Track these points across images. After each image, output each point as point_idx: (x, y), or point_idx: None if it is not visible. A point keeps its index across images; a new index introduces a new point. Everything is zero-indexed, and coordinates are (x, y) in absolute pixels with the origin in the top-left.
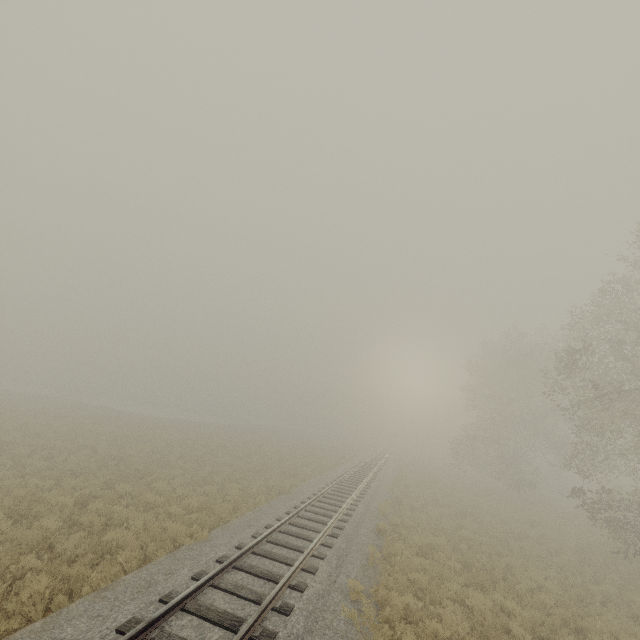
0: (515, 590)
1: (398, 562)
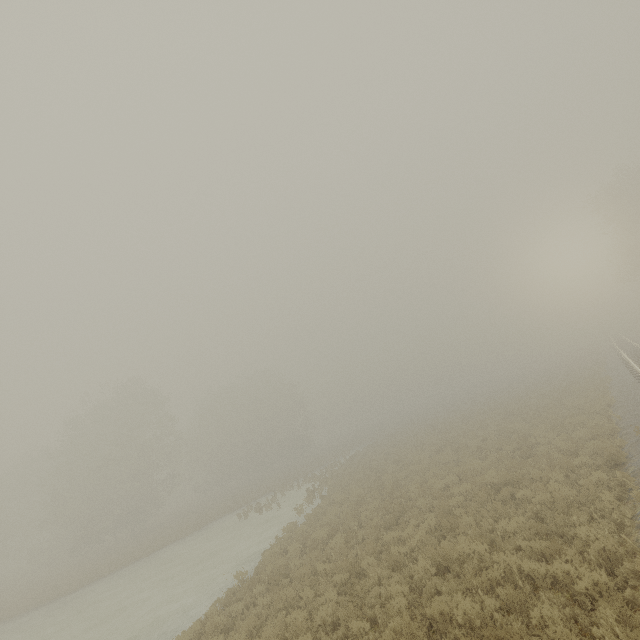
0: None
1: None
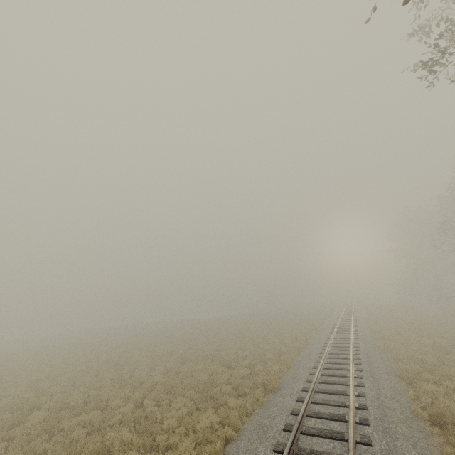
0: (444, 337)
1: (388, 337)
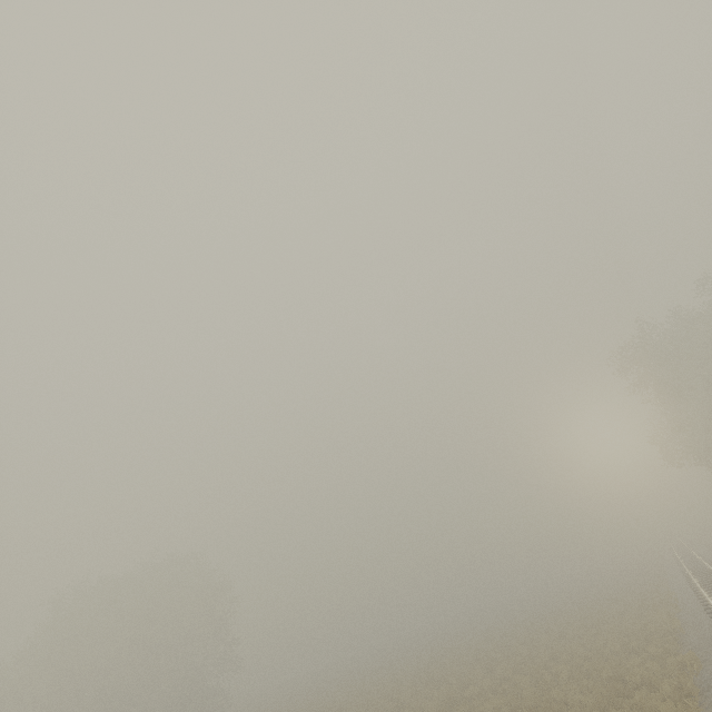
0: None
1: None
